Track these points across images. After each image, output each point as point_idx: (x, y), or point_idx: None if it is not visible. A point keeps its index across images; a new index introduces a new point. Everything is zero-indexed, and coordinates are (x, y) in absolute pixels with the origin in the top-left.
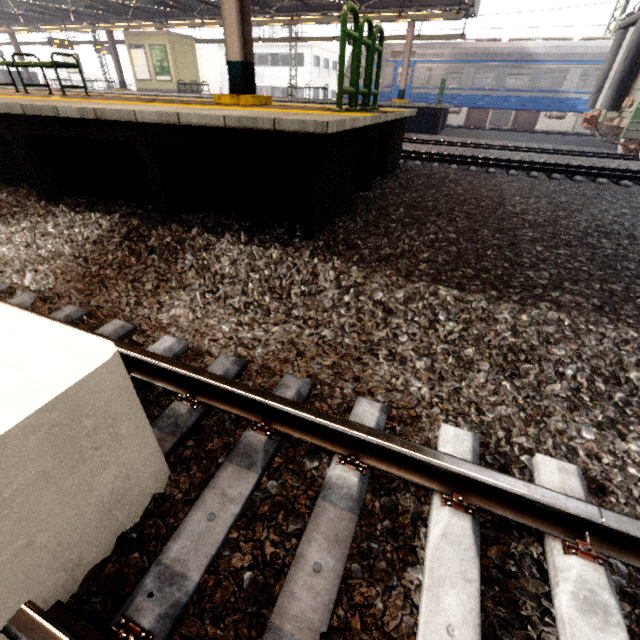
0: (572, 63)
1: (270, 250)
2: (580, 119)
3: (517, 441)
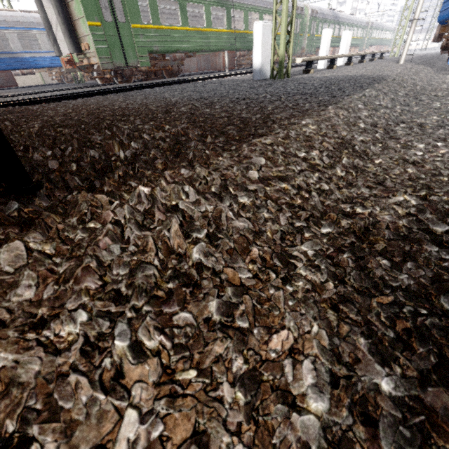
0: (3, 29)
1: (6, 250)
2: (43, 74)
3: (445, 175)
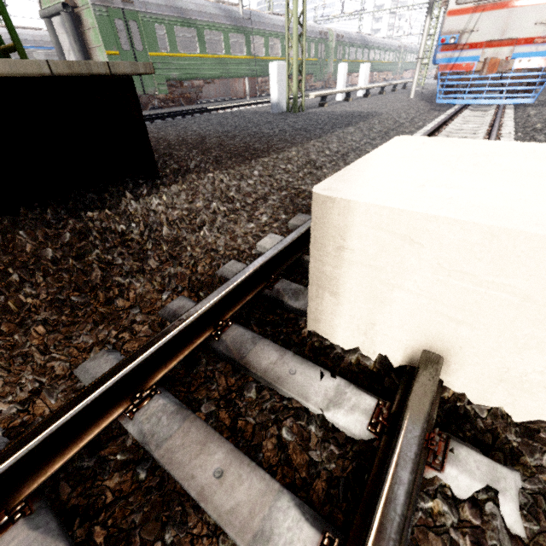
0: None
1: (173, 187)
2: None
3: None
